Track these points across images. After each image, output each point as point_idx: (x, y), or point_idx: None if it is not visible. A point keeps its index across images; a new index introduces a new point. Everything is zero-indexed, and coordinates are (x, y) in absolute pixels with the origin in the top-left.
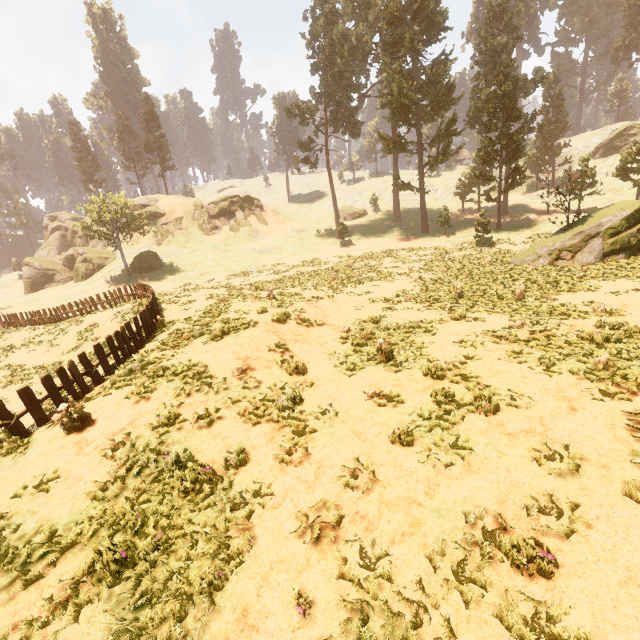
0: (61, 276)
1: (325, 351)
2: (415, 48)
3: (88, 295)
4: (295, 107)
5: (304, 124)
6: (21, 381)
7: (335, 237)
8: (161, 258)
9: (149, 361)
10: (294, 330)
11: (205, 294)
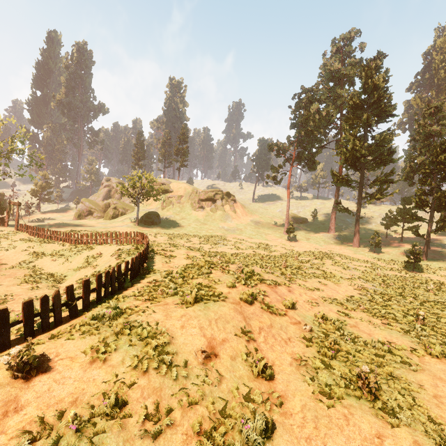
0: (98, 214)
1: (289, 351)
2: (369, 123)
3: (107, 230)
4: (275, 145)
5: (278, 156)
6: (33, 282)
7: (282, 233)
8: (161, 218)
9: (122, 309)
10: (259, 315)
11: (184, 253)
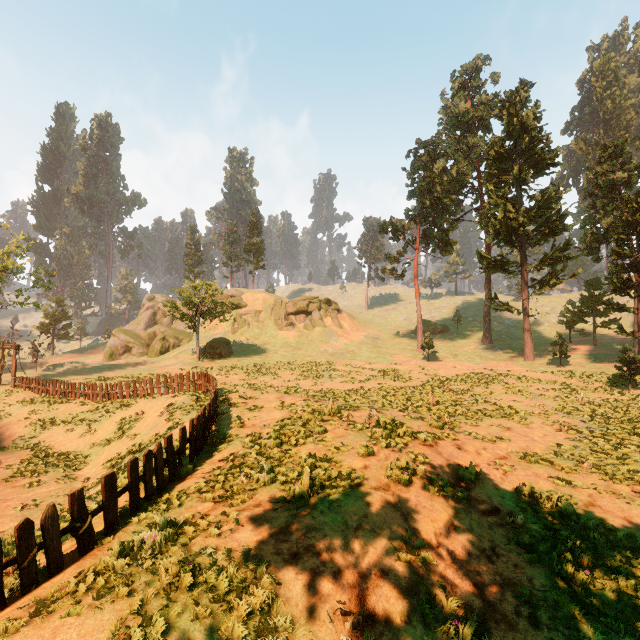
0: (138, 349)
1: (502, 579)
2: (523, 178)
3: (153, 373)
4: (389, 224)
5: (395, 239)
6: (33, 474)
7: (415, 350)
8: (232, 346)
9: (177, 525)
10: (427, 506)
11: (276, 399)
